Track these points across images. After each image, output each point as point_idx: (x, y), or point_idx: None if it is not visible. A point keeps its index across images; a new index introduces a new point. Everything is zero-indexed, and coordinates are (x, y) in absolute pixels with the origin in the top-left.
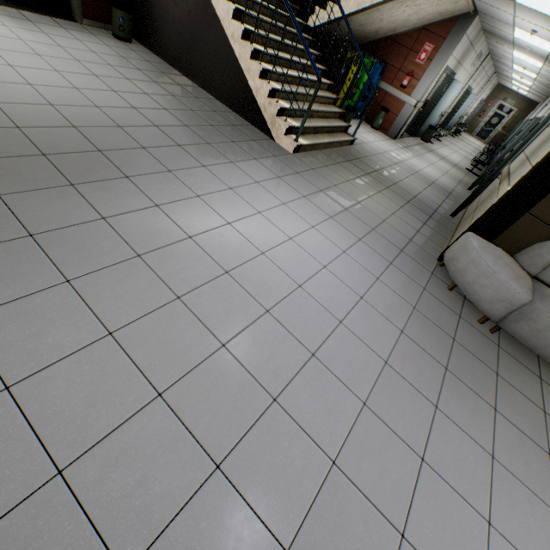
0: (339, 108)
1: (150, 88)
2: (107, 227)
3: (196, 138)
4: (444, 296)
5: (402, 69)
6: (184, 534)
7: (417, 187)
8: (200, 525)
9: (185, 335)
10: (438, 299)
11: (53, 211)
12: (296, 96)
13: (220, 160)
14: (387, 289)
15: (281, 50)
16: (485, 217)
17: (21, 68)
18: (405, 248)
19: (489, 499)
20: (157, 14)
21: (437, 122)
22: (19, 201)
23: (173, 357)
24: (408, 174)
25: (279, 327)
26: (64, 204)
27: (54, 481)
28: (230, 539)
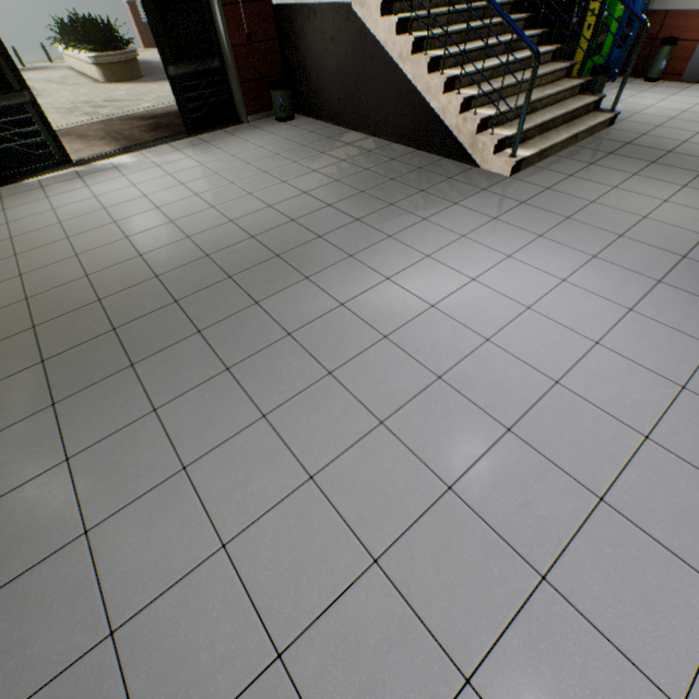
0: (577, 79)
1: (318, 162)
2: (294, 344)
3: (375, 203)
4: None
5: None
6: None
7: None
8: None
9: (395, 475)
10: None
11: (243, 338)
12: (503, 92)
13: (408, 221)
14: None
15: (468, 40)
16: None
17: (204, 193)
18: None
19: None
20: (313, 74)
21: None
22: (215, 334)
23: (384, 506)
24: None
25: (532, 455)
26: (251, 326)
27: (275, 666)
28: None
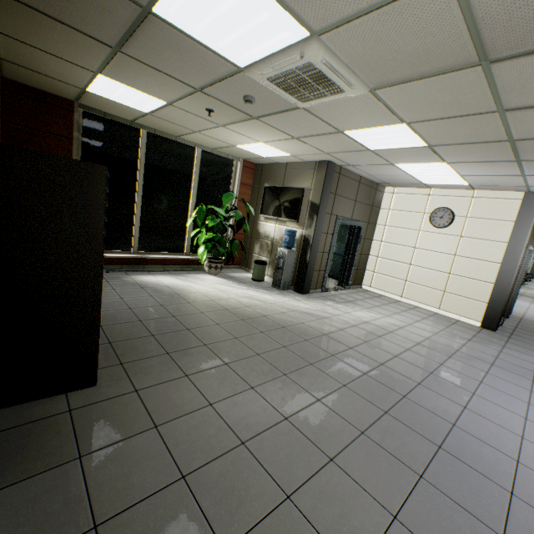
0: None
1: None
2: None
3: None
4: None
5: None
6: None
7: None
8: None
9: None
10: None
11: None
12: None
13: None
14: None
15: None
16: None
17: None
18: None
19: None
20: None
21: None
22: None
23: None
24: (533, 295)
25: None
26: None
27: None
28: None
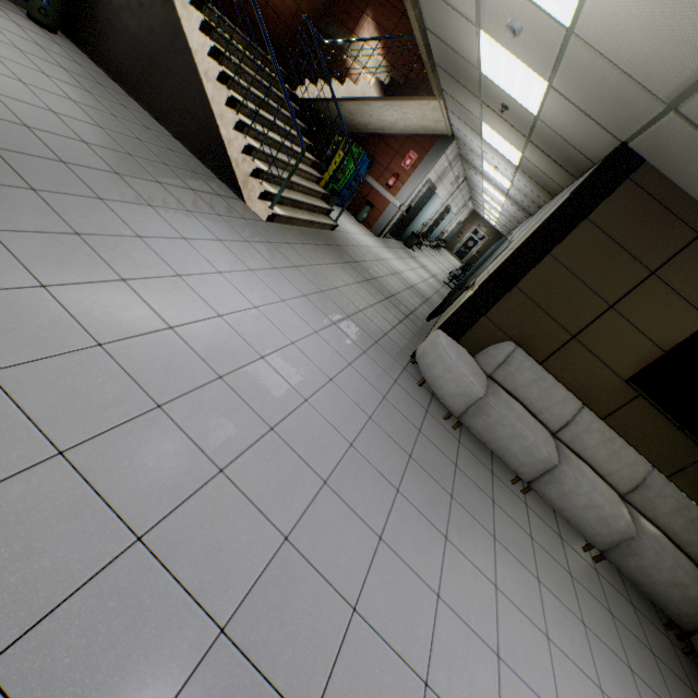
0: (322, 189)
1: (81, 96)
2: None
3: (142, 172)
4: (414, 391)
5: (389, 169)
6: (83, 616)
7: (396, 287)
8: (108, 604)
9: (106, 389)
10: (408, 393)
11: None
12: (276, 162)
13: (173, 204)
14: (358, 375)
15: (263, 108)
16: (452, 317)
17: None
18: (380, 341)
19: (440, 575)
20: (104, 14)
21: (420, 231)
22: None
23: (85, 411)
24: (389, 272)
25: (234, 396)
26: None
27: None
28: (149, 618)
